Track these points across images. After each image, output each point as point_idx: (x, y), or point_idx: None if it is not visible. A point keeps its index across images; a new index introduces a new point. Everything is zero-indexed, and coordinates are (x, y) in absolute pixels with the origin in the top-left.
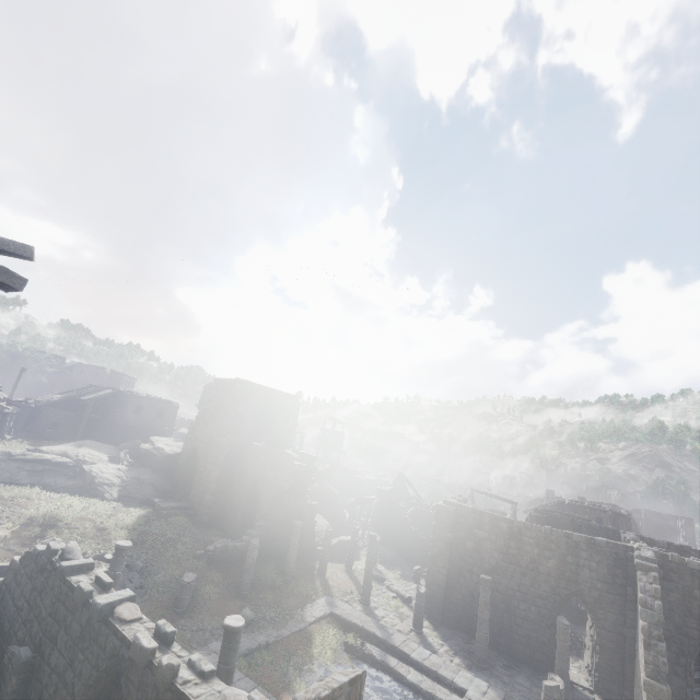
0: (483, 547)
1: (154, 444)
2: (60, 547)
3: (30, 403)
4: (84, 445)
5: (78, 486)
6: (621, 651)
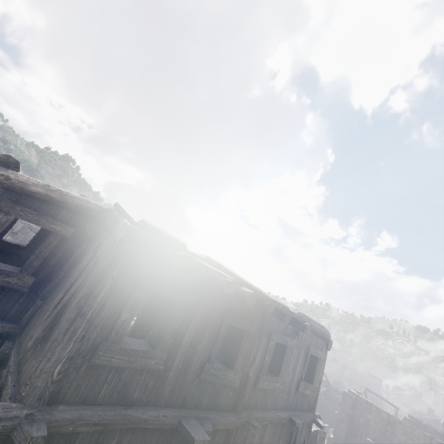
0: (370, 424)
1: None
2: None
3: None
4: None
5: None
6: None
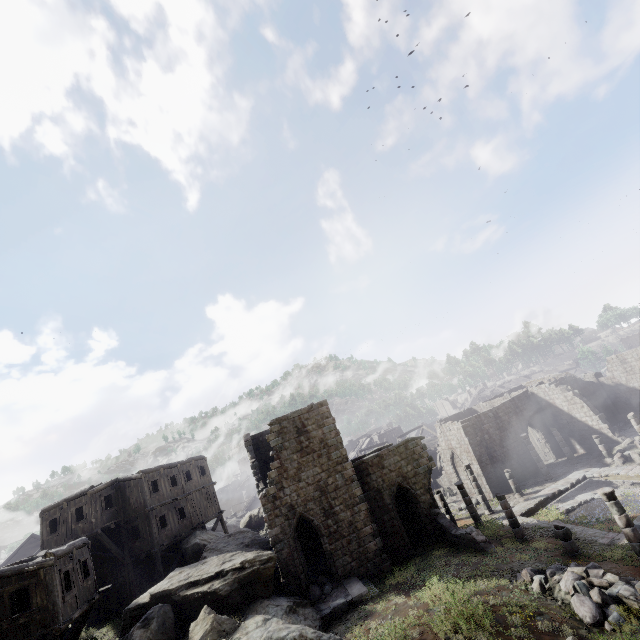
0: (491, 433)
1: (223, 570)
2: None
3: None
4: None
5: None
6: (551, 434)
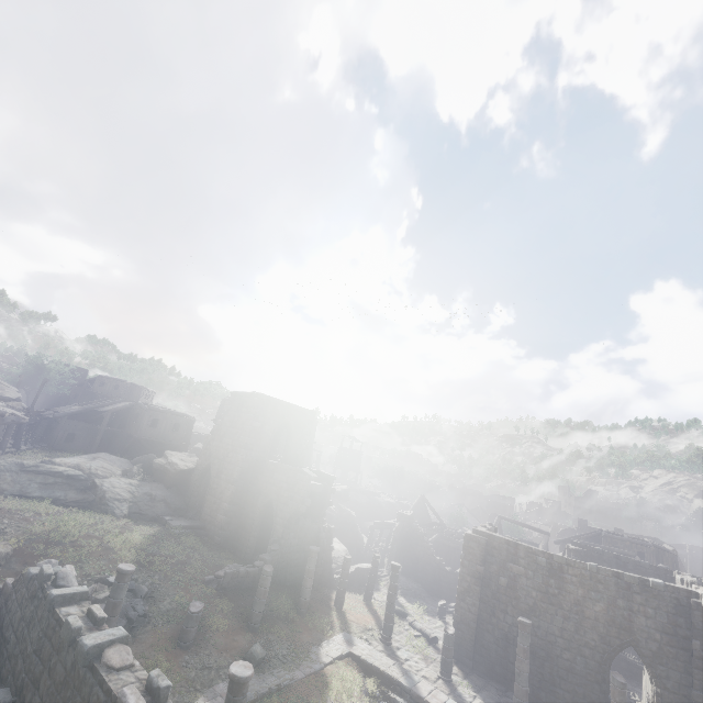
0: (519, 584)
1: (168, 459)
2: (56, 570)
3: (48, 413)
4: (98, 458)
5: (88, 500)
6: None
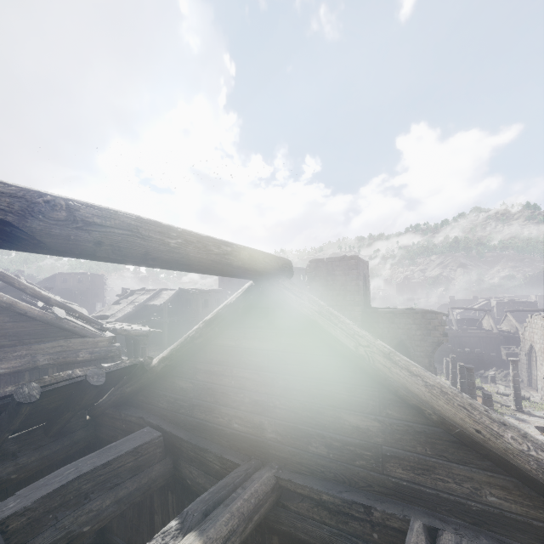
0: None
1: None
2: None
3: None
4: None
5: None
6: None
